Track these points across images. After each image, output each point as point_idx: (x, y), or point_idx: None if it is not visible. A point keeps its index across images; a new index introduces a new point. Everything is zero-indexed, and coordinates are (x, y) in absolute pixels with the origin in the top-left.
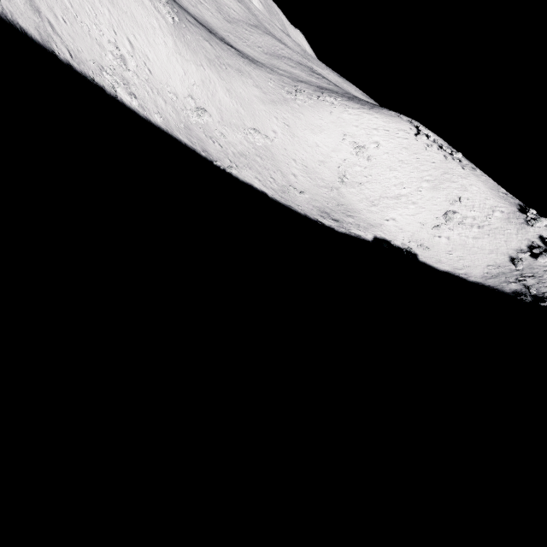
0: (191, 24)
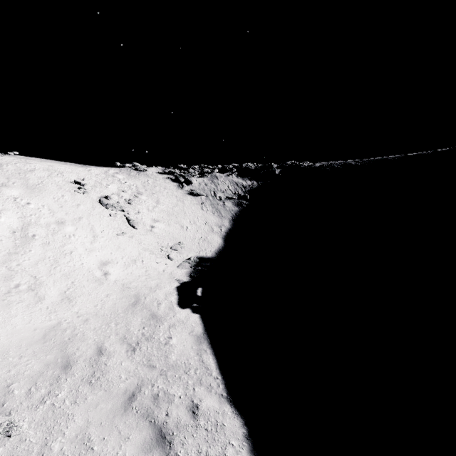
0: None
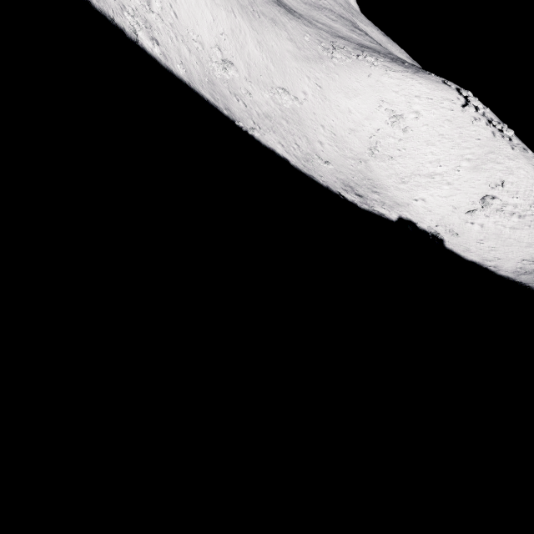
0: None
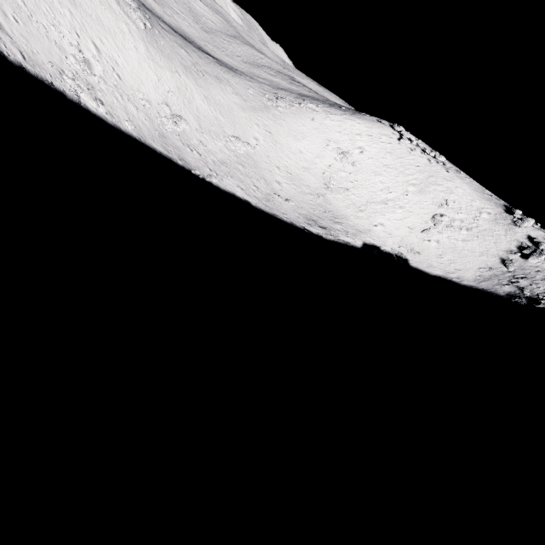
0: (165, 31)
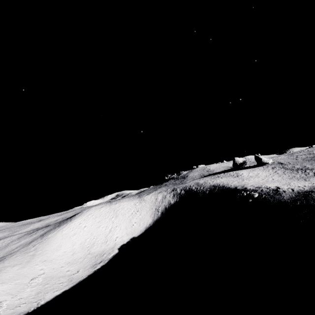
0: None
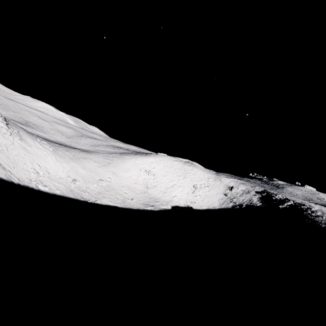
0: (58, 147)
